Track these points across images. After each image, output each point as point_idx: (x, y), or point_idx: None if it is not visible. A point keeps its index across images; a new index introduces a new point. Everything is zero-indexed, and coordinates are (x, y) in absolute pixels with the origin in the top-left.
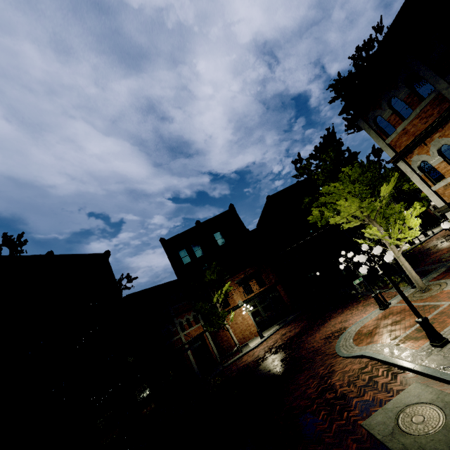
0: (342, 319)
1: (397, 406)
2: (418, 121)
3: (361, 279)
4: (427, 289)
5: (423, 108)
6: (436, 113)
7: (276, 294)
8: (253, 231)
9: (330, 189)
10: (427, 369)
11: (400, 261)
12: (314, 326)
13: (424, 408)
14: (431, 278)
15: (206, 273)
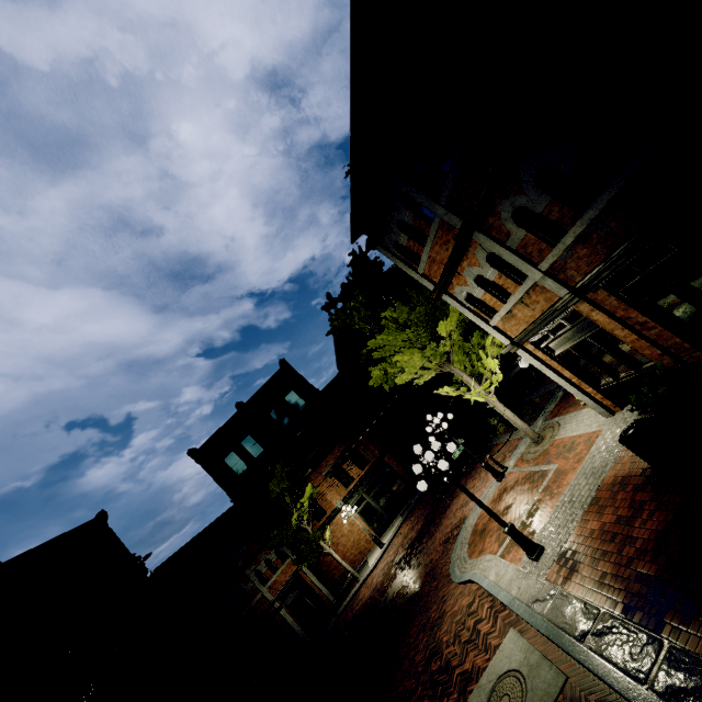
0: (463, 500)
1: (490, 680)
2: (438, 248)
3: (462, 448)
4: (541, 438)
5: (436, 233)
6: (451, 239)
7: (387, 470)
8: (326, 389)
9: (379, 341)
10: (520, 606)
11: (499, 410)
12: (437, 516)
13: (512, 680)
14: (548, 414)
15: (269, 486)
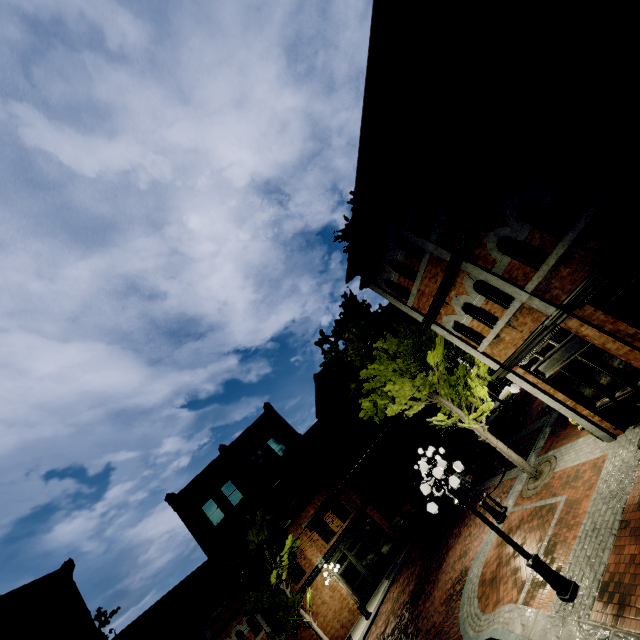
0: (460, 550)
1: None
2: (427, 281)
3: None
4: (538, 473)
5: (426, 268)
6: (440, 272)
7: (369, 523)
8: (308, 434)
9: (370, 372)
10: None
11: (491, 442)
12: (431, 573)
13: None
14: (539, 449)
15: (249, 535)
